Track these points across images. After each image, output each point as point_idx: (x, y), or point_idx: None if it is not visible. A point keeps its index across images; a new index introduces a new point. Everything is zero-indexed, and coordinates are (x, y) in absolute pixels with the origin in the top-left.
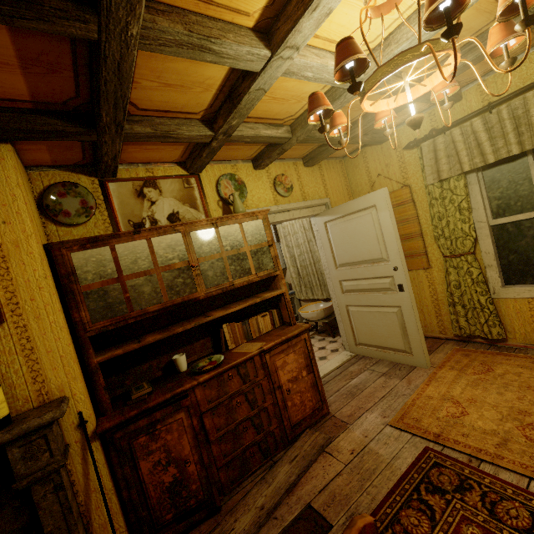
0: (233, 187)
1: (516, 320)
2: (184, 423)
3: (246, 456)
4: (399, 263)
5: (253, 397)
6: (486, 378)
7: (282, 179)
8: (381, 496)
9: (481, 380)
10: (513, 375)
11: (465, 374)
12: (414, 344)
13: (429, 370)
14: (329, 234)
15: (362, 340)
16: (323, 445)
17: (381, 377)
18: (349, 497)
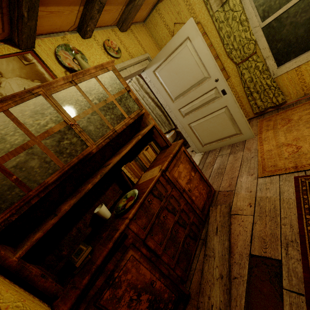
0: (72, 57)
1: (290, 86)
2: (136, 257)
3: (185, 248)
4: (218, 74)
5: (171, 207)
6: (292, 124)
7: (109, 44)
8: (295, 221)
9: (290, 127)
10: (306, 116)
11: (278, 129)
12: (241, 126)
13: (254, 138)
14: (159, 80)
15: (206, 141)
16: (229, 211)
17: (230, 156)
18: (274, 234)
